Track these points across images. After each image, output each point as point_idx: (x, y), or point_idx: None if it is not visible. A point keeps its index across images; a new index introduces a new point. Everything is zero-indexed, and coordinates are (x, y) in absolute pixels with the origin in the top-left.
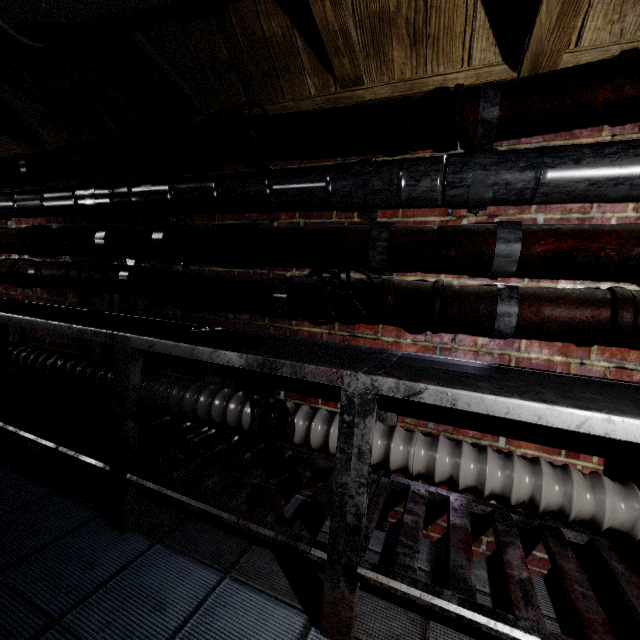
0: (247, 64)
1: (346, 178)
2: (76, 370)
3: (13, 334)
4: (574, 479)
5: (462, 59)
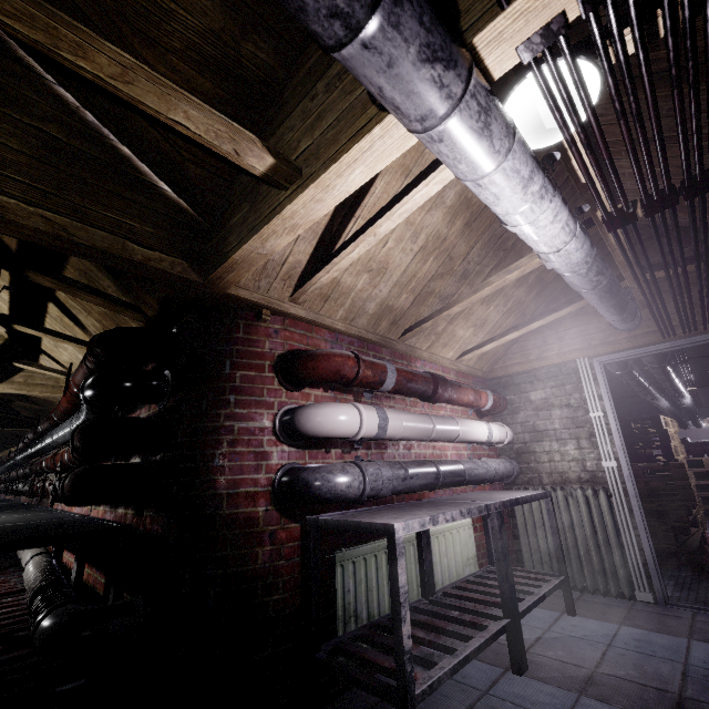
0: (47, 400)
1: (43, 440)
2: None
3: None
4: (32, 553)
5: None
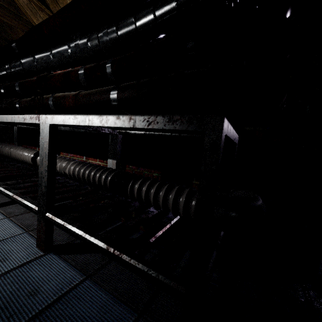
0: None
1: None
2: None
3: None
4: (28, 151)
5: (22, 32)
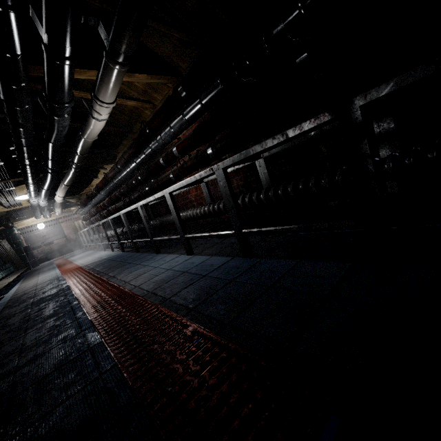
0: None
1: None
2: (260, 196)
3: (206, 200)
4: None
5: None
